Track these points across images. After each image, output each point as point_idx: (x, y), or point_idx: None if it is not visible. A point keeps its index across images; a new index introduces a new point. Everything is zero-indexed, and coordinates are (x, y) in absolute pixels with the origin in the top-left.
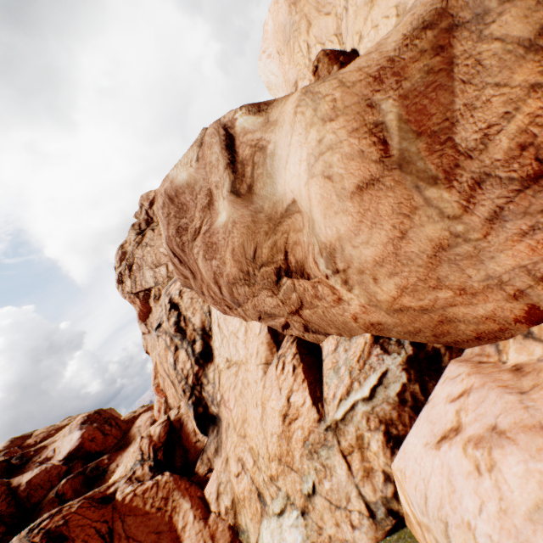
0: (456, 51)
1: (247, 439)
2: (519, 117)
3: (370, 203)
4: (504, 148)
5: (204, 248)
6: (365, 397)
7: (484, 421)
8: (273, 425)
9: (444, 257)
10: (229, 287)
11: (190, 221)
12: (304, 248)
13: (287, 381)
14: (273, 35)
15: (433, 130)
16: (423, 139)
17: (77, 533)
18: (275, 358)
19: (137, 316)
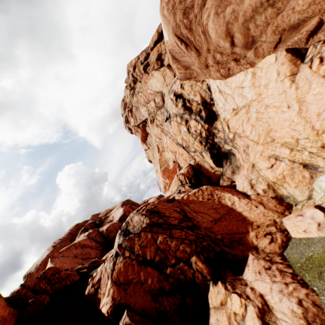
0: None
1: (276, 141)
2: None
3: None
4: None
5: (216, 3)
6: None
7: None
8: (320, 106)
9: None
10: (244, 27)
11: None
12: None
13: None
14: None
15: None
16: None
17: (164, 211)
18: (302, 67)
19: (140, 140)
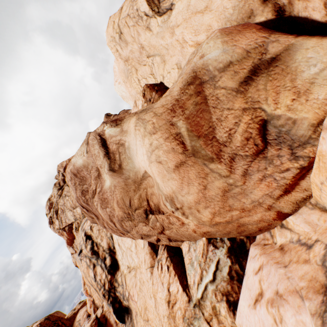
0: (206, 93)
1: (149, 322)
2: (242, 124)
3: (184, 173)
4: (239, 140)
5: (100, 201)
6: (211, 280)
7: (272, 287)
8: (163, 309)
9: (228, 195)
10: (120, 222)
11: (89, 185)
12: (157, 196)
13: (165, 277)
14: (119, 73)
15: (205, 133)
16: (201, 139)
17: None
18: (156, 262)
19: (66, 243)
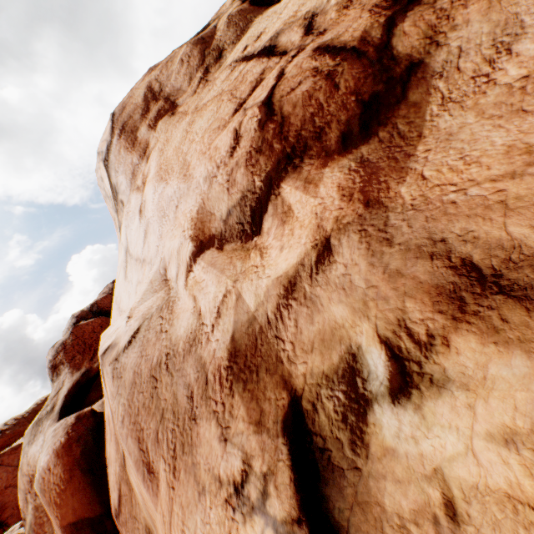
0: None
1: None
2: None
3: None
4: None
5: None
6: None
7: None
8: None
9: None
10: None
11: None
12: None
13: None
14: None
15: None
16: None
17: None
18: None
19: None
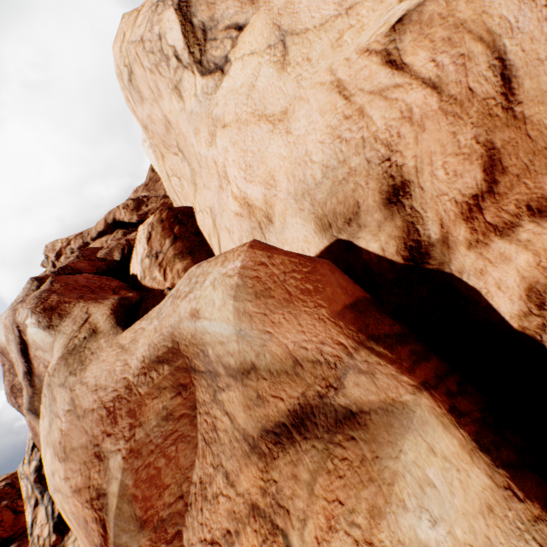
0: (199, 395)
1: None
2: None
3: None
4: None
5: (32, 431)
6: None
7: None
8: None
9: None
10: None
11: None
12: None
13: None
14: None
15: (163, 515)
16: (148, 532)
17: None
18: None
19: None
